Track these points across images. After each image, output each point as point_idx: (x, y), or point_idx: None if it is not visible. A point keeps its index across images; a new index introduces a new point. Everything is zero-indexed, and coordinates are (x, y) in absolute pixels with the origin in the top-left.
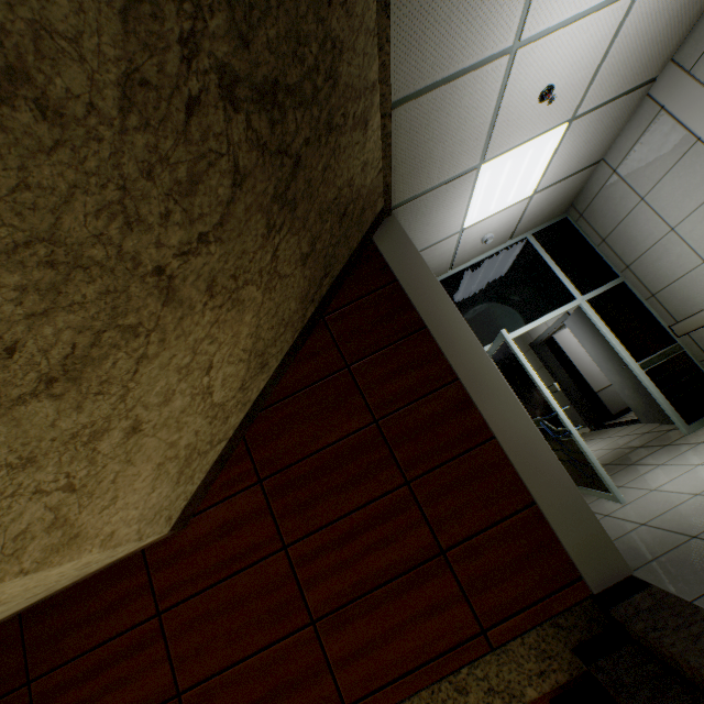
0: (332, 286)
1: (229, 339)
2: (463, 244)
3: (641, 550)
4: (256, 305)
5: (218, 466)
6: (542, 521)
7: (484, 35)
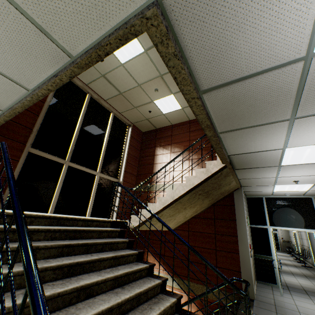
0: (217, 200)
1: (191, 210)
2: (275, 193)
3: (263, 299)
4: (197, 206)
5: (182, 223)
6: (240, 276)
7: (264, 176)
